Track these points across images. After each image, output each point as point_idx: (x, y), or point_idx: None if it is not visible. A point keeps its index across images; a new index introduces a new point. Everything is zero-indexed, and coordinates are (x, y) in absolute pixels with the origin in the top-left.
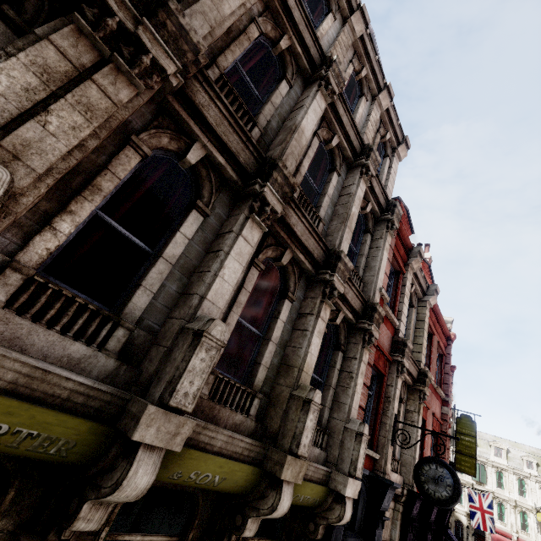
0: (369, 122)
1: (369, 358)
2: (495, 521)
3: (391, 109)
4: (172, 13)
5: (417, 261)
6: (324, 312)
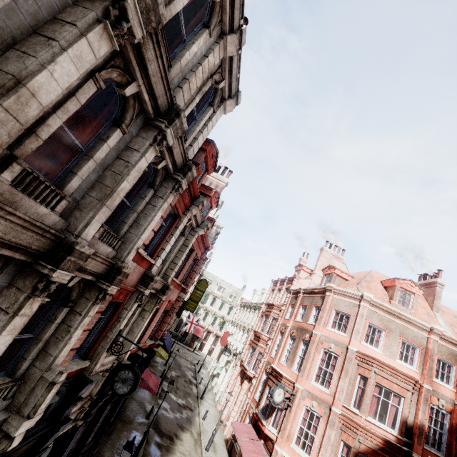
0: (201, 67)
1: (100, 308)
2: (201, 321)
3: (237, 58)
4: None
5: (197, 209)
6: (28, 307)
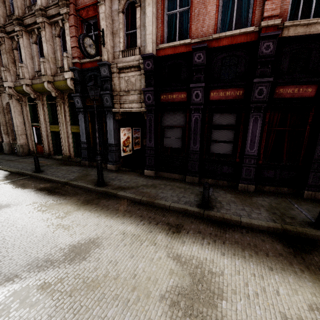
0: None
1: (71, 24)
2: None
3: None
4: None
5: None
6: (42, 34)
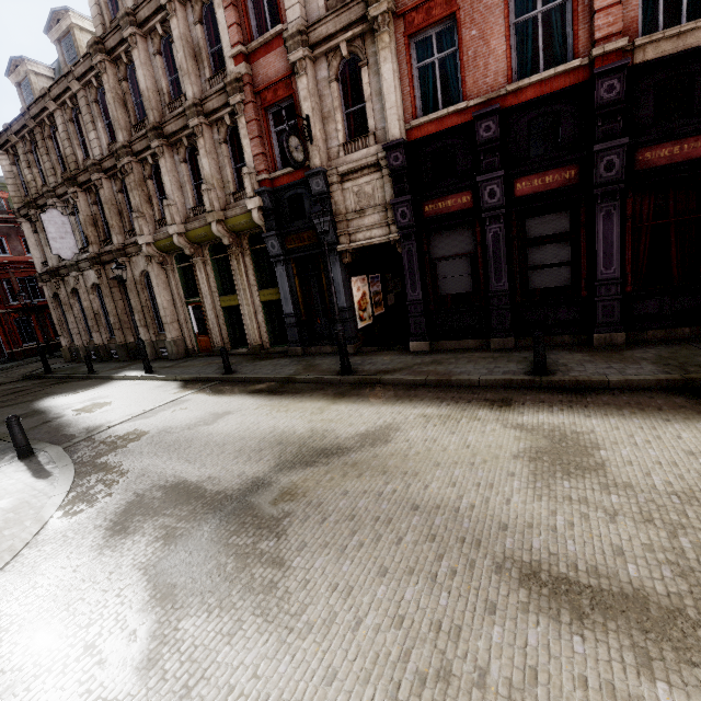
0: None
1: (249, 118)
2: None
3: None
4: (118, 149)
5: None
6: (200, 145)
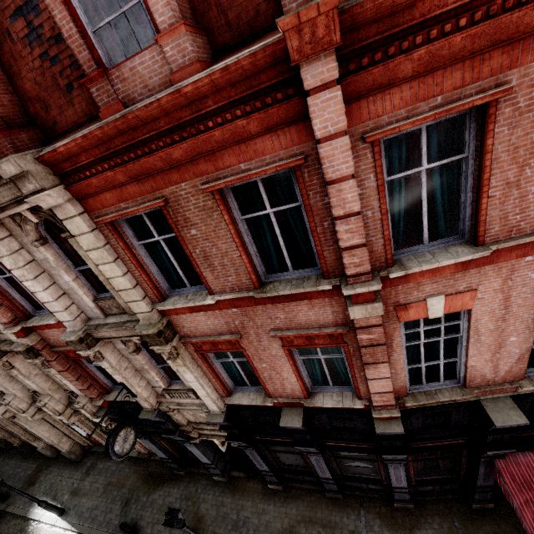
0: None
1: (58, 369)
2: None
3: None
4: None
5: None
6: (14, 372)
